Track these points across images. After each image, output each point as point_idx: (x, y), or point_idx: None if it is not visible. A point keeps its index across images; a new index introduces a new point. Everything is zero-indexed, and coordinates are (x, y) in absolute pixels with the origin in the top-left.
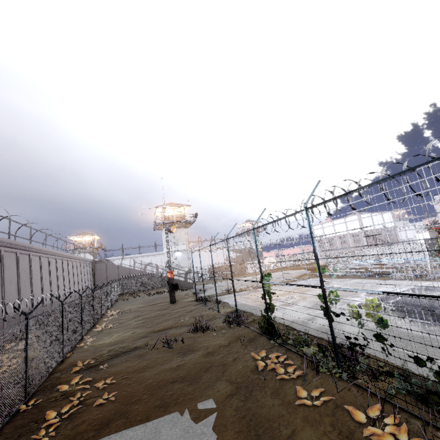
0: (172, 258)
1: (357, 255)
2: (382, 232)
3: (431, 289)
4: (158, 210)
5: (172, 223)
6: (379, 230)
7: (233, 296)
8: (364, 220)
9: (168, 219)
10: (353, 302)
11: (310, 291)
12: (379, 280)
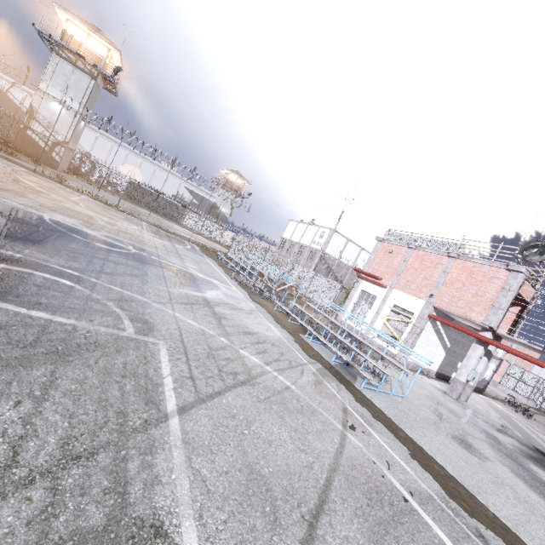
0: (44, 105)
1: (282, 263)
2: (335, 261)
3: (195, 281)
4: (61, 16)
5: (64, 48)
6: (334, 258)
7: (15, 167)
8: (335, 241)
9: (68, 42)
10: (36, 211)
11: (101, 215)
12: (223, 271)
